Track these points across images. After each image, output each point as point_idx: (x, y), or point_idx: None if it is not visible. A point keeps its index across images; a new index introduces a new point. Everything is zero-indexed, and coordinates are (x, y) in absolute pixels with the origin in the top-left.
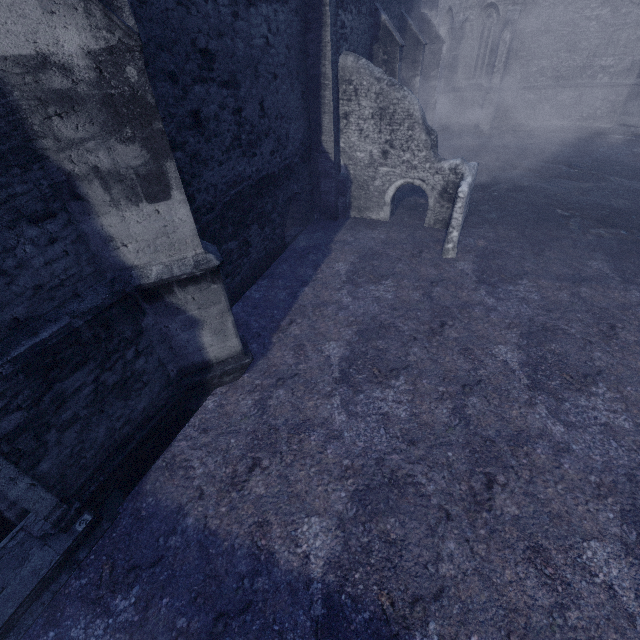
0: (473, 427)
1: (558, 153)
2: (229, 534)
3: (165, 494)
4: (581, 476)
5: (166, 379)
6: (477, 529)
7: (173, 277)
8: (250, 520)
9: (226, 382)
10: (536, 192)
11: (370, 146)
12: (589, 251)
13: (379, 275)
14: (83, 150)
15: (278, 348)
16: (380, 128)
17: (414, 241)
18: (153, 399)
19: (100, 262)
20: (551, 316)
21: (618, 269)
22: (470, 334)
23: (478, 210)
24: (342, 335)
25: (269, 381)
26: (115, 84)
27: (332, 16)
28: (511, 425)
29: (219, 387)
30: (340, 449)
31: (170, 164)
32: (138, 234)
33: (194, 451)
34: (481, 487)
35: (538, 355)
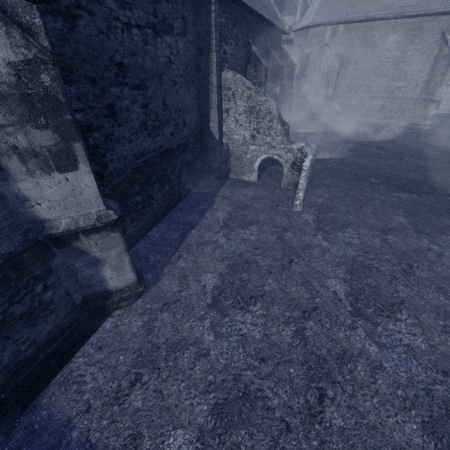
0: (310, 347)
1: (371, 140)
2: (106, 447)
3: (58, 408)
4: (391, 390)
5: (71, 306)
6: (311, 440)
7: (78, 228)
8: (126, 433)
9: (123, 306)
10: (357, 166)
11: (243, 131)
12: (393, 209)
13: (247, 222)
14: (3, 133)
15: (167, 278)
16: (250, 120)
17: (273, 197)
18: (58, 323)
19: (17, 216)
20: (368, 257)
21: (413, 222)
22: (310, 269)
23: (318, 177)
24: (216, 268)
25: (157, 305)
26: (32, 86)
27: (217, 46)
28: (338, 345)
29: (117, 310)
30: (206, 366)
31: (77, 145)
32: (50, 195)
33: (89, 367)
34: (315, 400)
35: (358, 287)
